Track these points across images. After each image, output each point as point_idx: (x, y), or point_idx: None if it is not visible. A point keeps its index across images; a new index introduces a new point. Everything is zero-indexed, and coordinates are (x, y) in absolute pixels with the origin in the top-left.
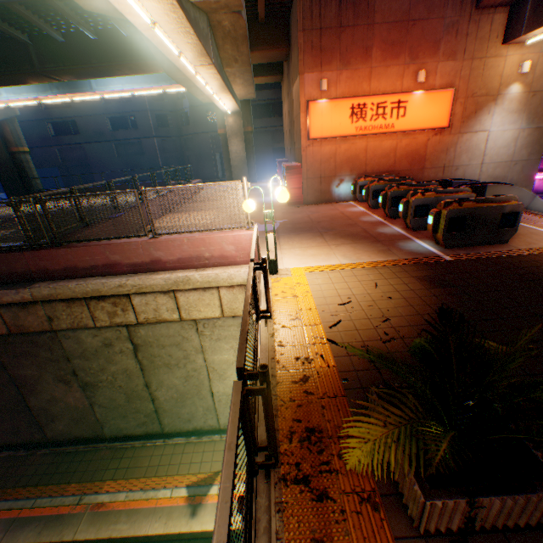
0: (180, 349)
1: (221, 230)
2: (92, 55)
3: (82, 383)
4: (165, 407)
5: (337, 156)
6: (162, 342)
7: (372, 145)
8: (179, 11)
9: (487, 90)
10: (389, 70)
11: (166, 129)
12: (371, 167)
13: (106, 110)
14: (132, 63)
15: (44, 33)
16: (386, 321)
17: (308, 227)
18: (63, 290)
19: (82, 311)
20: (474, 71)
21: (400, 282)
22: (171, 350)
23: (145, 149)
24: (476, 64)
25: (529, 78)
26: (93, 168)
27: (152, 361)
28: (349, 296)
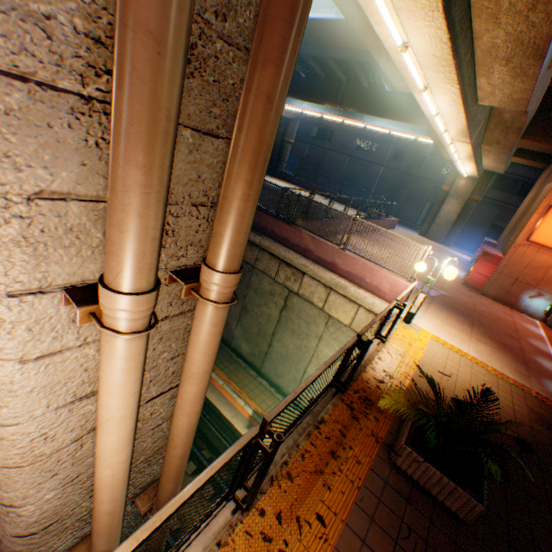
0: (307, 327)
1: (388, 270)
2: (378, 101)
3: (244, 304)
4: (272, 355)
5: (550, 269)
6: (300, 314)
7: None
8: (461, 113)
9: None
10: None
11: (397, 163)
12: None
13: (359, 132)
14: (404, 115)
15: (357, 79)
16: None
17: (464, 312)
18: (274, 248)
19: (274, 266)
20: None
21: (507, 398)
22: (302, 323)
23: (368, 172)
24: None
25: None
26: (322, 169)
27: (287, 321)
28: (451, 373)
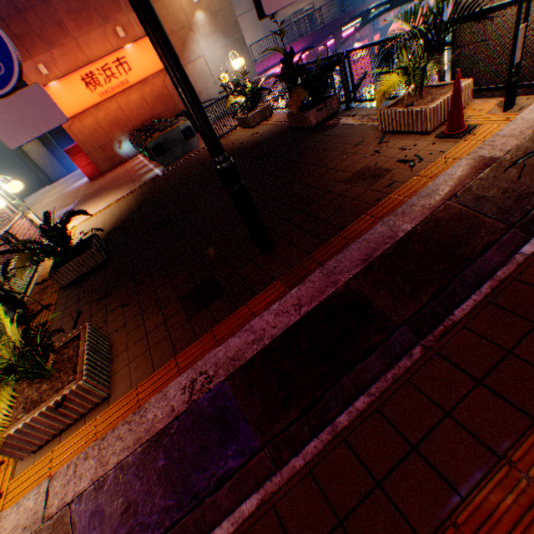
0: None
1: (1, 229)
2: None
3: None
4: None
5: (102, 124)
6: None
7: (124, 103)
8: None
9: (181, 24)
10: (93, 36)
11: None
12: (136, 121)
13: None
14: None
15: None
16: (104, 229)
17: (96, 194)
18: None
19: None
20: (161, 13)
21: (126, 204)
22: None
23: None
24: (158, 6)
25: (204, 4)
26: None
27: None
28: (94, 226)
